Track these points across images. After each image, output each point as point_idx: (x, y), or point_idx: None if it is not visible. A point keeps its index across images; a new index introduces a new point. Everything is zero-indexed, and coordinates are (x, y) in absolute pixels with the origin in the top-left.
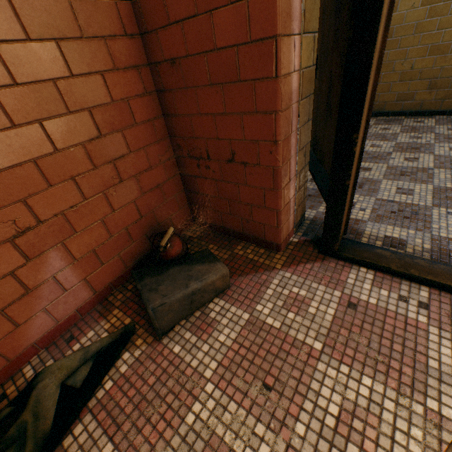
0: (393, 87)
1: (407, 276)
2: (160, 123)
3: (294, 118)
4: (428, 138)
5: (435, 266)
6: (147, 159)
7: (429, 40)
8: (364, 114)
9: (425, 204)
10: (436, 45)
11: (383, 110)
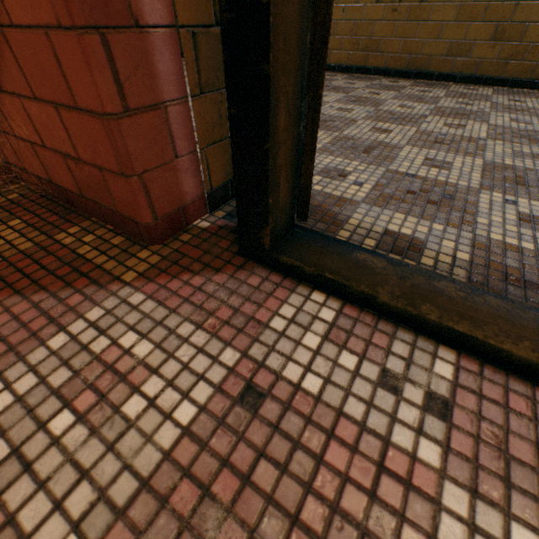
0: (445, 30)
1: (411, 320)
2: None
3: None
4: (482, 106)
5: (479, 300)
6: None
7: None
8: None
9: (468, 185)
10: None
11: (427, 69)
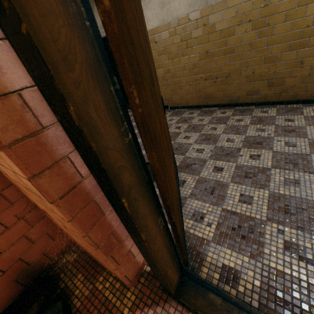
0: (242, 86)
1: None
2: (11, 190)
3: (104, 202)
4: (269, 131)
5: None
6: (1, 224)
7: (261, 53)
8: (147, 225)
9: (261, 217)
10: (267, 56)
11: (239, 102)
